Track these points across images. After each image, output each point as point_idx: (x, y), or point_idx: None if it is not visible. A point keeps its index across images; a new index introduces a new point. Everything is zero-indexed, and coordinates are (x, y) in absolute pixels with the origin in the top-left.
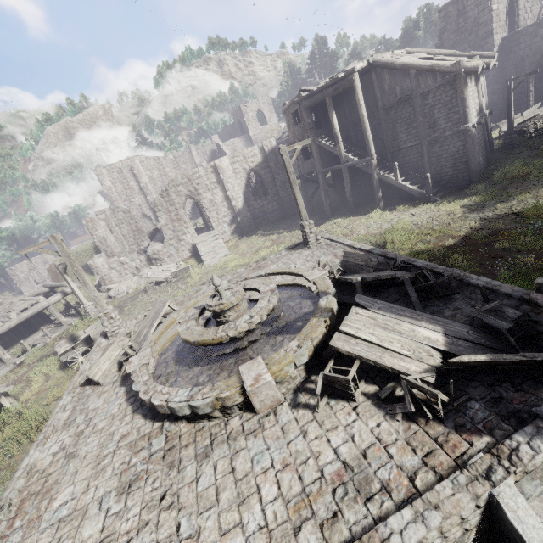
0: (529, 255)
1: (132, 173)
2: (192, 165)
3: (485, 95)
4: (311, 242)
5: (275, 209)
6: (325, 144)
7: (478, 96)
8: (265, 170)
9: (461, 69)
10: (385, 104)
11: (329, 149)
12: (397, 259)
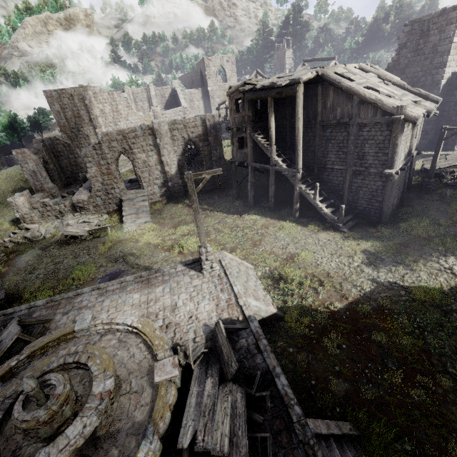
0: (399, 368)
1: (84, 102)
2: (148, 104)
3: (419, 136)
4: (206, 268)
5: (207, 181)
6: (259, 141)
7: (411, 139)
8: (203, 143)
9: (402, 115)
10: (324, 121)
11: (262, 148)
12: (256, 379)
